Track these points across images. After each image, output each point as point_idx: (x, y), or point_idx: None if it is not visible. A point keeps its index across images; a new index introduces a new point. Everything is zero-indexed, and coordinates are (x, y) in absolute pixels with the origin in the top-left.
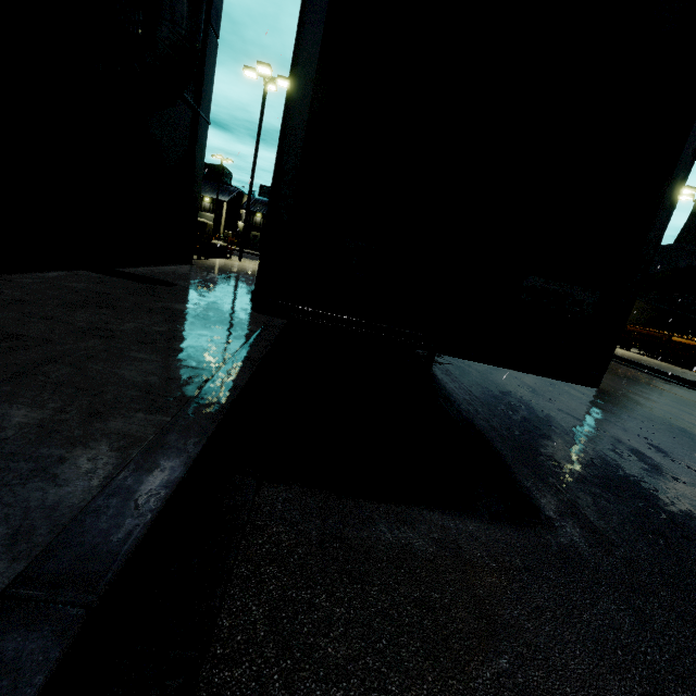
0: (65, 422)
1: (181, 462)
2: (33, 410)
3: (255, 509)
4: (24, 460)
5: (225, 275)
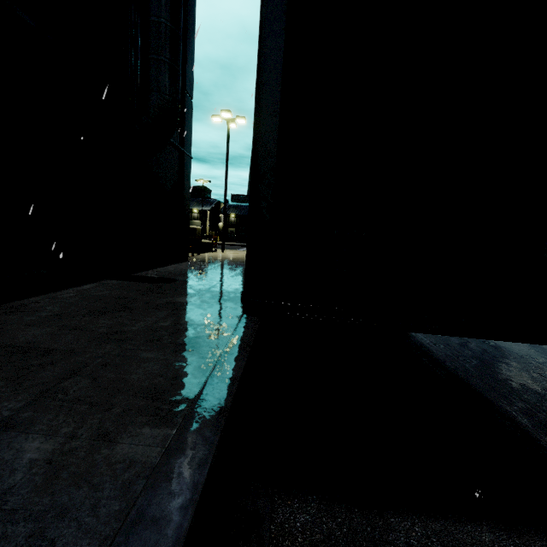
0: (74, 452)
1: (186, 500)
2: (46, 440)
3: (272, 546)
4: (23, 519)
5: (213, 266)
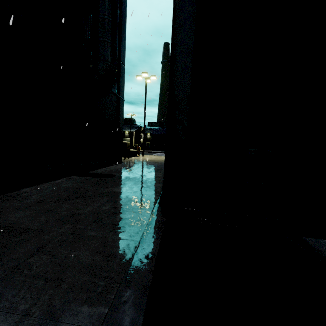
0: None
1: None
2: (5, 318)
3: None
4: None
5: (137, 165)
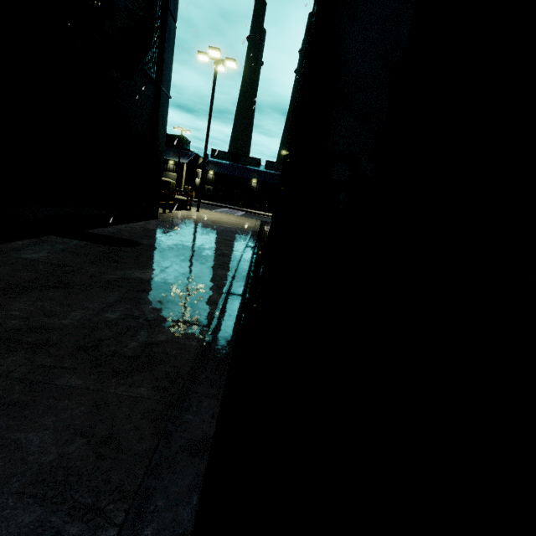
0: None
1: None
2: None
3: None
4: None
5: (186, 228)
